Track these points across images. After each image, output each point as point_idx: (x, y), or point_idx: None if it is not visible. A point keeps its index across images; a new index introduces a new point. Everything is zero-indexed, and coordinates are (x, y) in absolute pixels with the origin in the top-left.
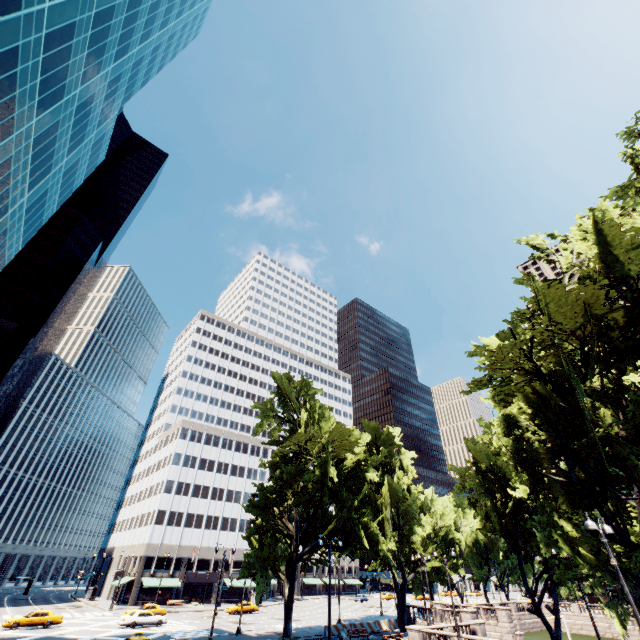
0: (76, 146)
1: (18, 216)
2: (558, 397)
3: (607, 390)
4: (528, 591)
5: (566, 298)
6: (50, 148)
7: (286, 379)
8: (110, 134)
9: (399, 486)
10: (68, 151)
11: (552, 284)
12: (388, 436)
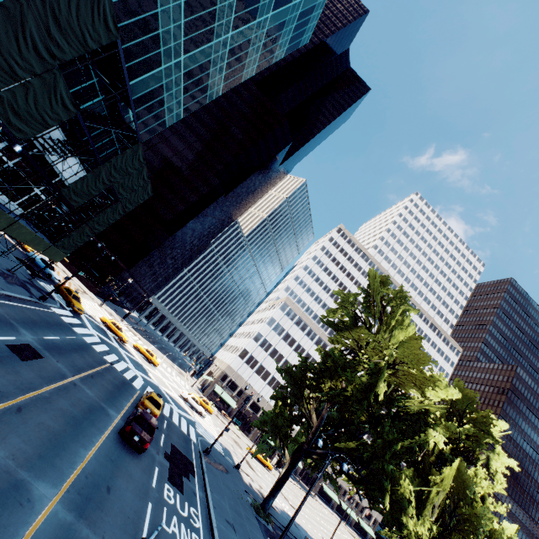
0: (284, 3)
1: (221, 54)
2: None
3: None
4: None
5: None
6: None
7: (381, 282)
8: (319, 12)
9: (471, 482)
10: (275, 4)
11: None
12: (485, 419)
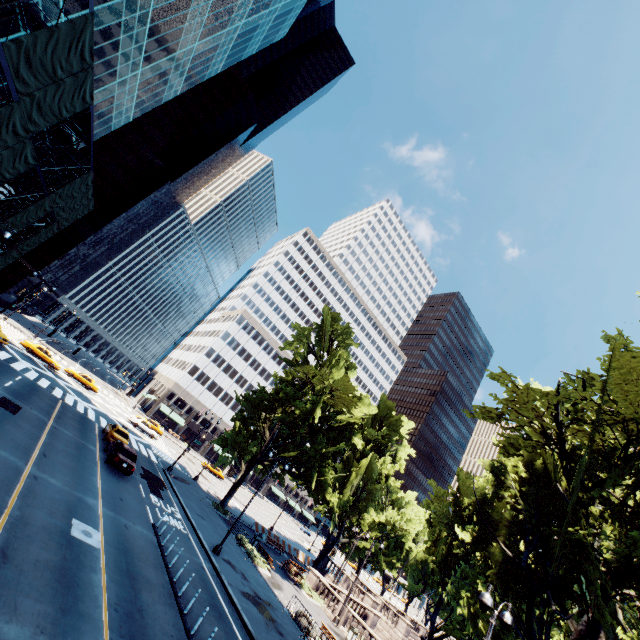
0: (259, 10)
1: (184, 60)
2: (562, 479)
3: (626, 508)
4: (432, 624)
5: (639, 379)
6: (232, 2)
7: (333, 319)
8: (298, 12)
9: (377, 467)
10: (249, 13)
11: (630, 353)
12: (397, 423)
